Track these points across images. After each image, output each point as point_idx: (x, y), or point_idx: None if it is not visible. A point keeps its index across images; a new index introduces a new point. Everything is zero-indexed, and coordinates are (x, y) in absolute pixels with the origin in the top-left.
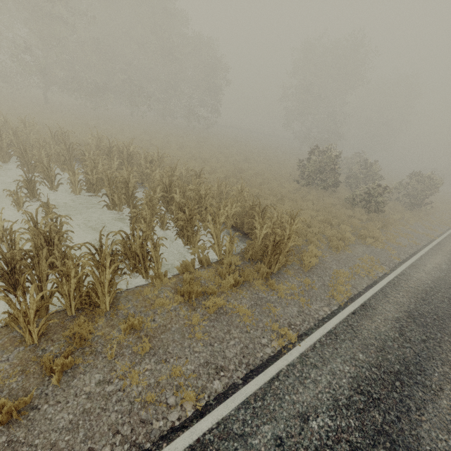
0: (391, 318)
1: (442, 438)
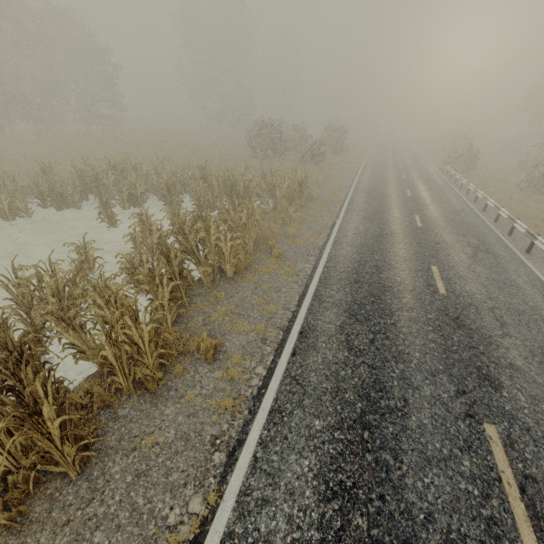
0: (363, 201)
1: (394, 219)
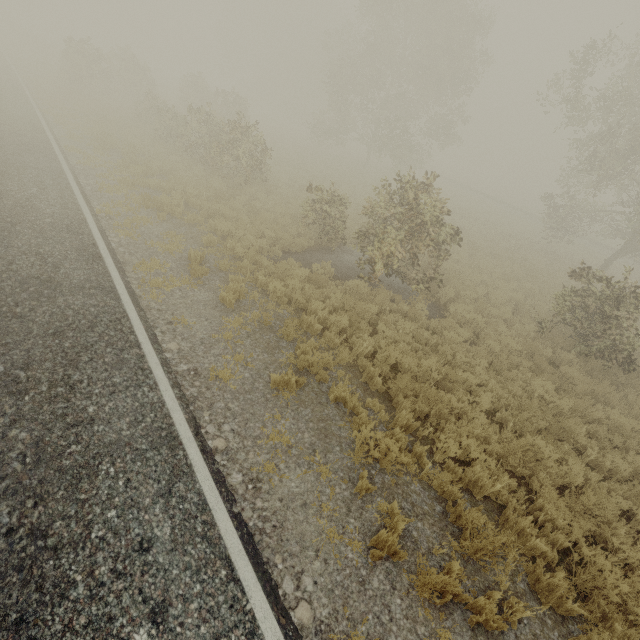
0: None
1: None
